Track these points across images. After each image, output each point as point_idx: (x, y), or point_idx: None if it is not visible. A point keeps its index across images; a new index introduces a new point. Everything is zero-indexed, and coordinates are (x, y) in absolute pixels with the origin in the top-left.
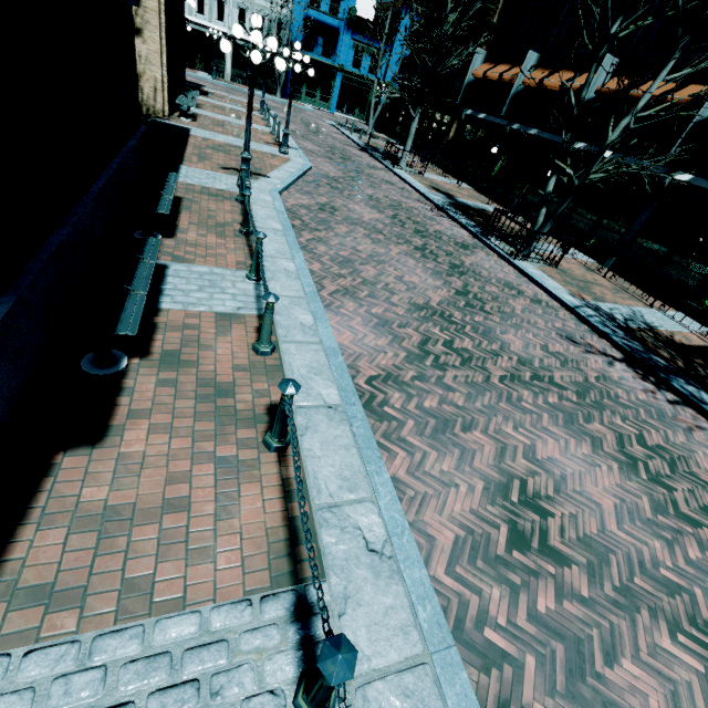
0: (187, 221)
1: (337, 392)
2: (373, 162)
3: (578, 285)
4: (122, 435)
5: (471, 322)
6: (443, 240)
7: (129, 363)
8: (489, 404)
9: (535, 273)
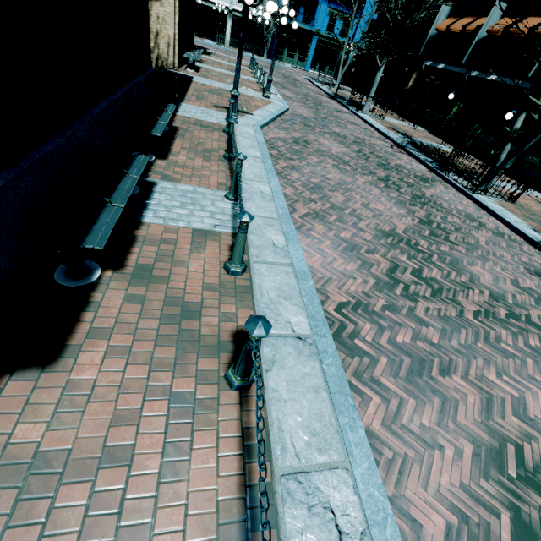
0: (179, 146)
1: (307, 320)
2: (340, 107)
3: (537, 221)
4: (77, 356)
5: (437, 251)
6: (403, 173)
7: (102, 275)
8: (466, 343)
9: (495, 207)
